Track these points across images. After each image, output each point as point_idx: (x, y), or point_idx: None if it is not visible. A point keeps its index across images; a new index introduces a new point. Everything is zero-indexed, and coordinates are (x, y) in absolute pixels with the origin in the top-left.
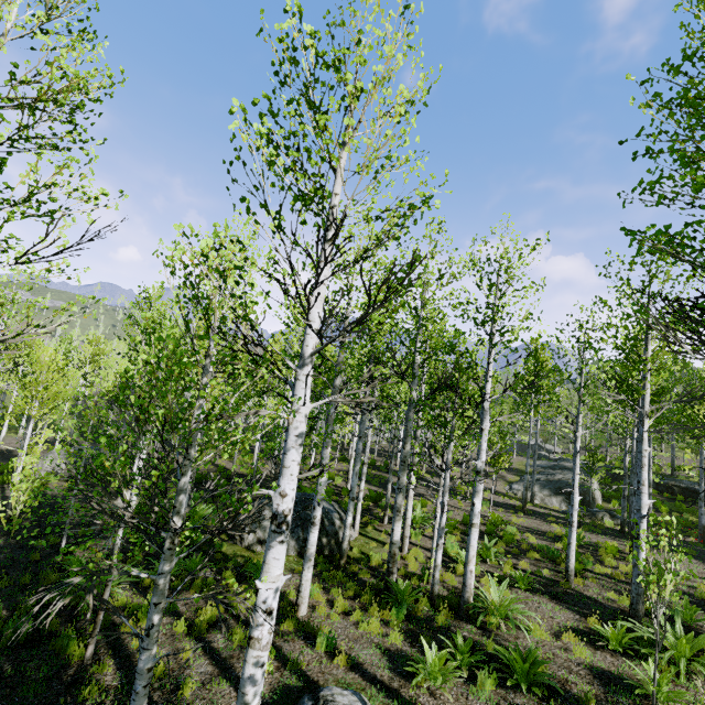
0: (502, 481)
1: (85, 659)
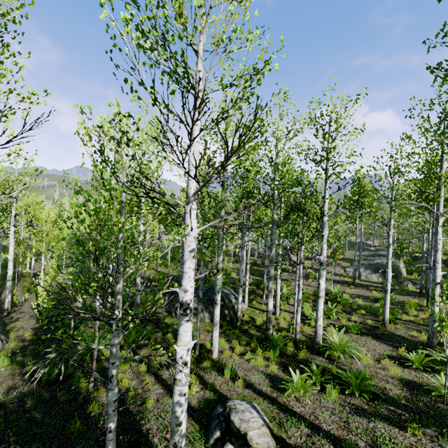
0: (339, 267)
1: (89, 389)
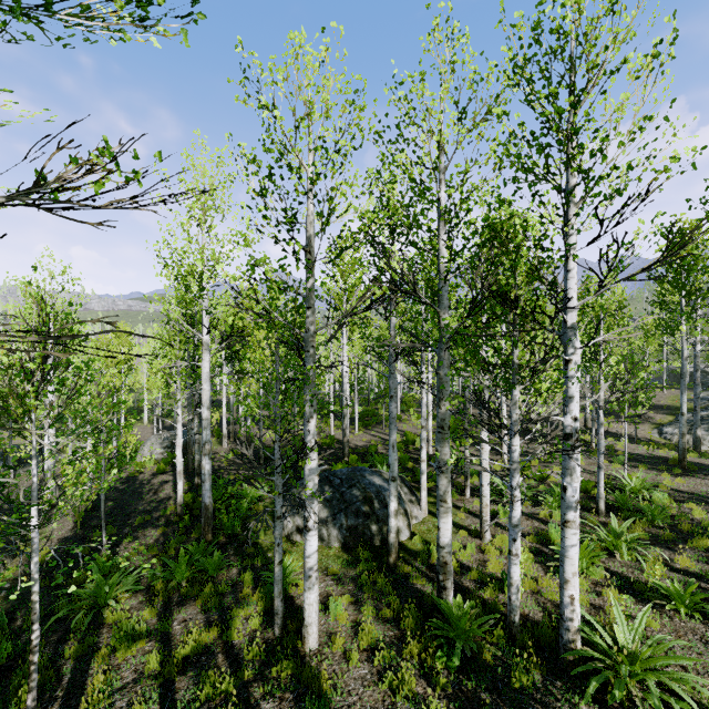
0: (648, 424)
1: (26, 708)
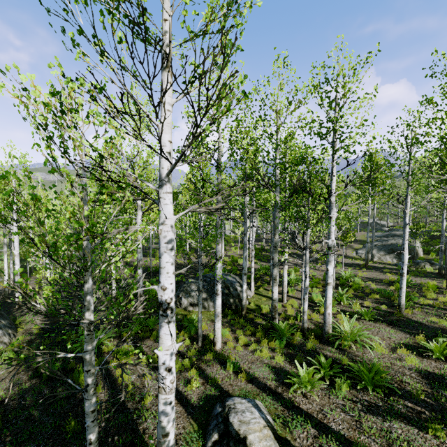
0: (351, 249)
1: None
